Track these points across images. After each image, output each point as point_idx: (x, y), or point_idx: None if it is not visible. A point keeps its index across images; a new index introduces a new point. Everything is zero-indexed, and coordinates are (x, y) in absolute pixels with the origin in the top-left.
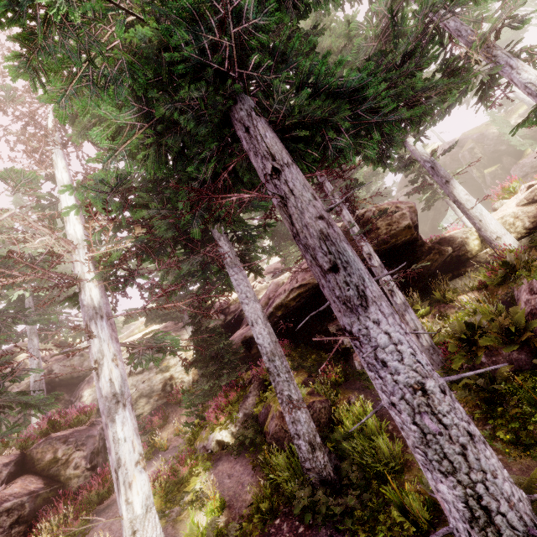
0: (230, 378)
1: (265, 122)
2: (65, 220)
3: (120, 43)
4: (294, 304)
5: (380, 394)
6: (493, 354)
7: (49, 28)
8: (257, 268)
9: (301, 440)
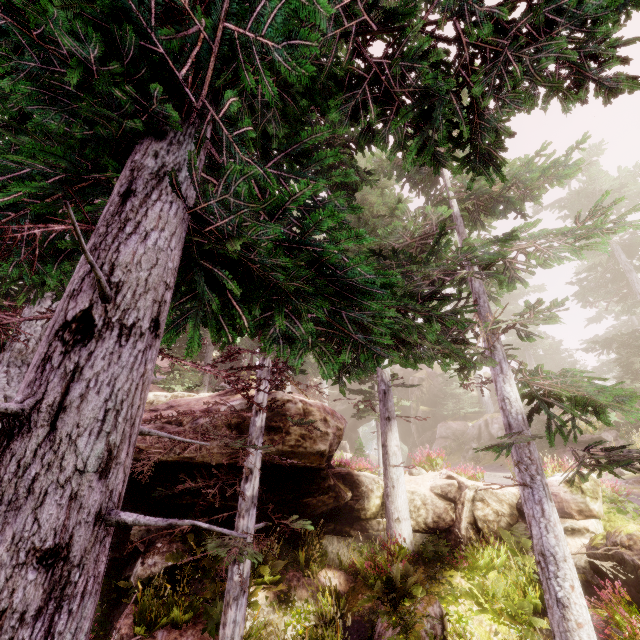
0: None
1: (180, 211)
2: None
3: None
4: None
5: None
6: None
7: None
8: None
9: None
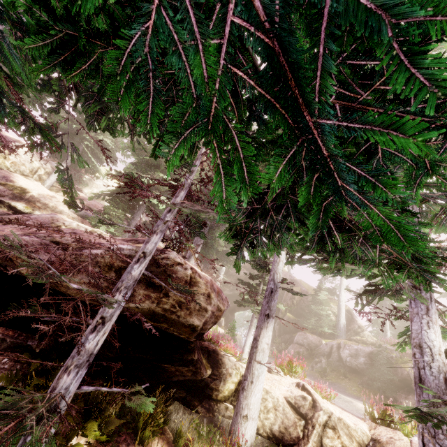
0: None
1: None
2: None
3: None
4: None
5: None
6: None
7: None
8: None
9: None
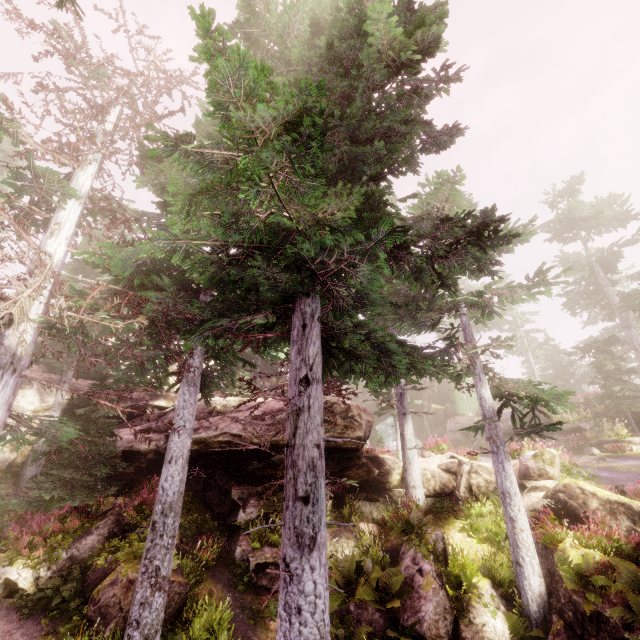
0: (87, 500)
1: (320, 328)
2: (52, 230)
3: (264, 216)
4: (216, 447)
5: (279, 636)
6: (362, 606)
7: (230, 193)
8: (209, 392)
9: (138, 631)
